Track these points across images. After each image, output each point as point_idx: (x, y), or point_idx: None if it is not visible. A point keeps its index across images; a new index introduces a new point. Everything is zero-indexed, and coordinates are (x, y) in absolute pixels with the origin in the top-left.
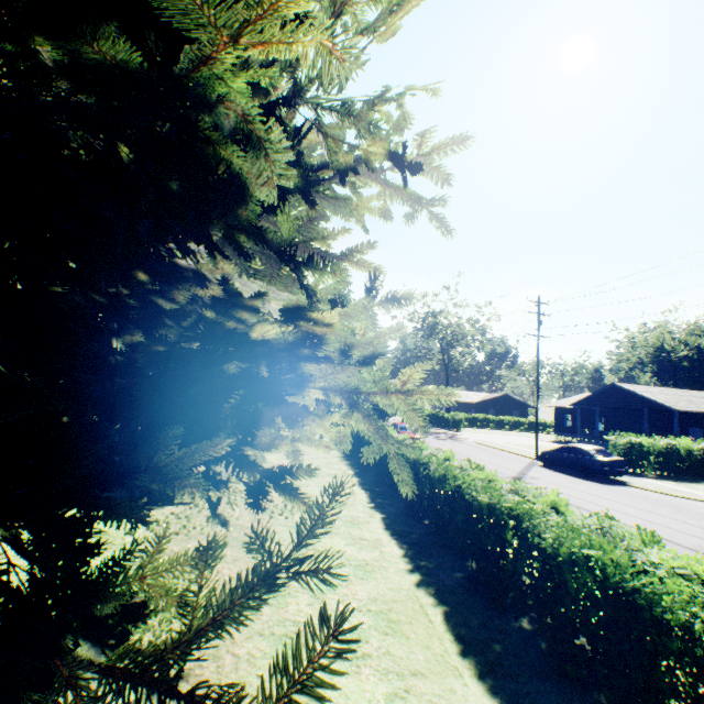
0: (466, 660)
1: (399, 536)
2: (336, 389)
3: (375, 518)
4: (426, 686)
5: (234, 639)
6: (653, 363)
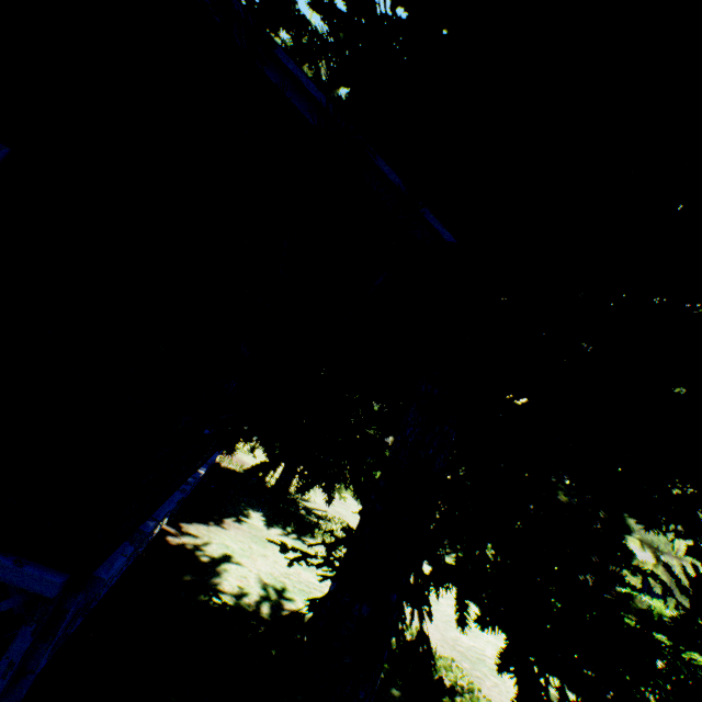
0: None
1: None
2: (646, 544)
3: (474, 607)
4: None
5: (505, 701)
6: None
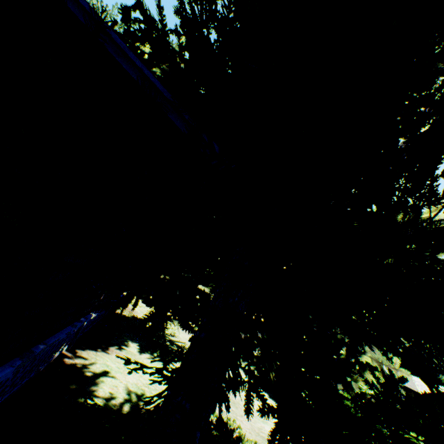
0: None
1: None
2: (374, 359)
3: None
4: None
5: None
6: None
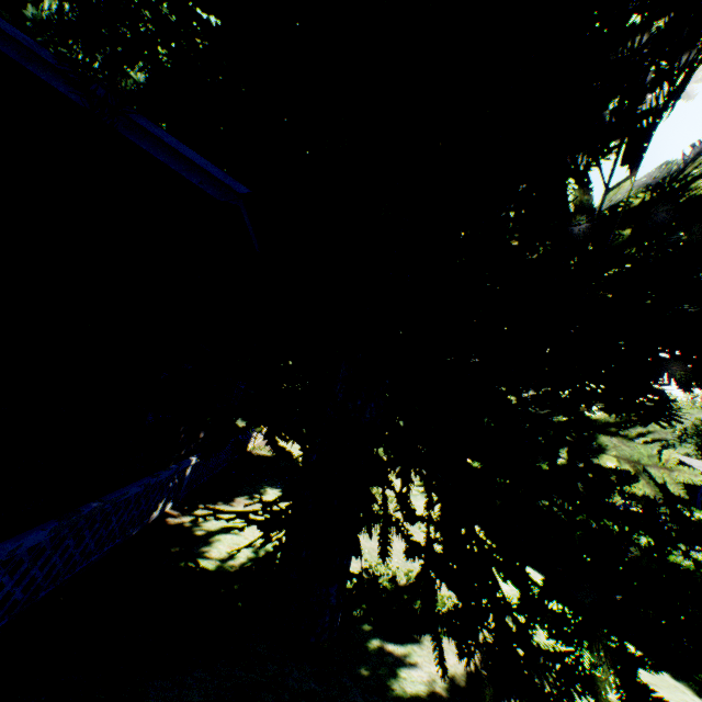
0: (680, 682)
1: (539, 570)
2: (624, 459)
3: None
4: (666, 694)
5: None
6: (699, 436)
